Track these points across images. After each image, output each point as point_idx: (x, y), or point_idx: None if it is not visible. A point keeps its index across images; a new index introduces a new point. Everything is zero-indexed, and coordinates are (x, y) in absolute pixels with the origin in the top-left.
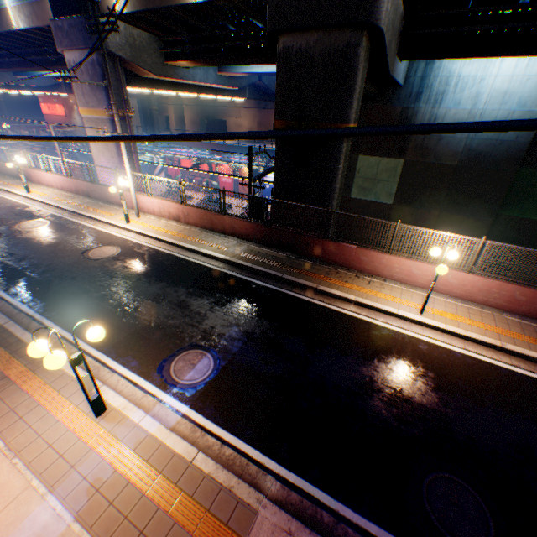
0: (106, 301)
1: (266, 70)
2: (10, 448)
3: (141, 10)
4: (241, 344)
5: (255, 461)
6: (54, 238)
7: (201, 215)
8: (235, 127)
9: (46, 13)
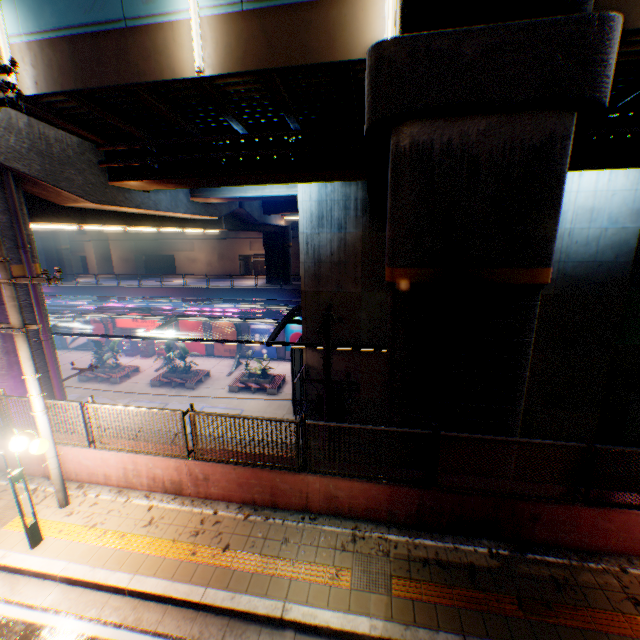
0: None
1: (269, 193)
2: None
3: (71, 89)
4: None
5: None
6: None
7: (243, 475)
8: (188, 261)
9: None
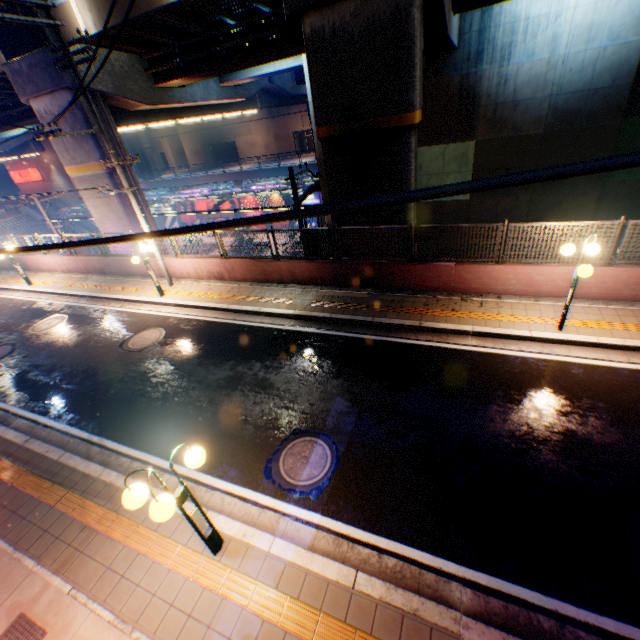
0: (170, 401)
1: (280, 68)
2: (123, 619)
3: (114, 25)
4: (354, 418)
5: (428, 567)
6: (81, 335)
7: (249, 266)
8: (247, 147)
9: None
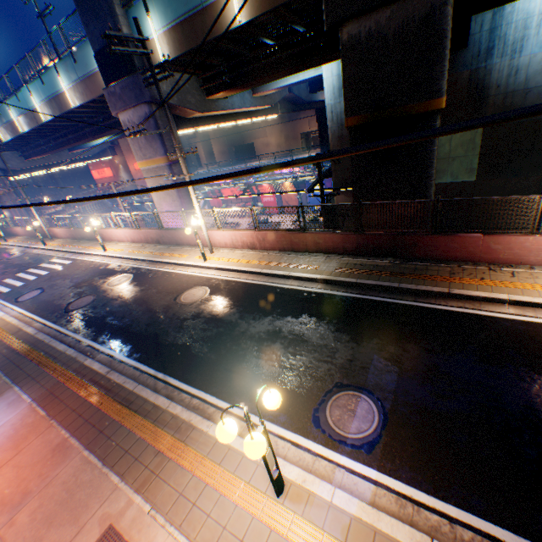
0: (219, 347)
1: (302, 78)
2: None
3: (184, 52)
4: (394, 377)
5: None
6: (143, 290)
7: (278, 237)
8: (262, 147)
9: (97, 85)
